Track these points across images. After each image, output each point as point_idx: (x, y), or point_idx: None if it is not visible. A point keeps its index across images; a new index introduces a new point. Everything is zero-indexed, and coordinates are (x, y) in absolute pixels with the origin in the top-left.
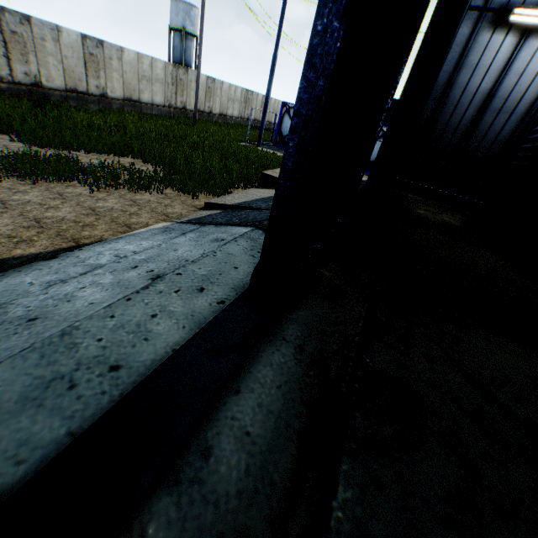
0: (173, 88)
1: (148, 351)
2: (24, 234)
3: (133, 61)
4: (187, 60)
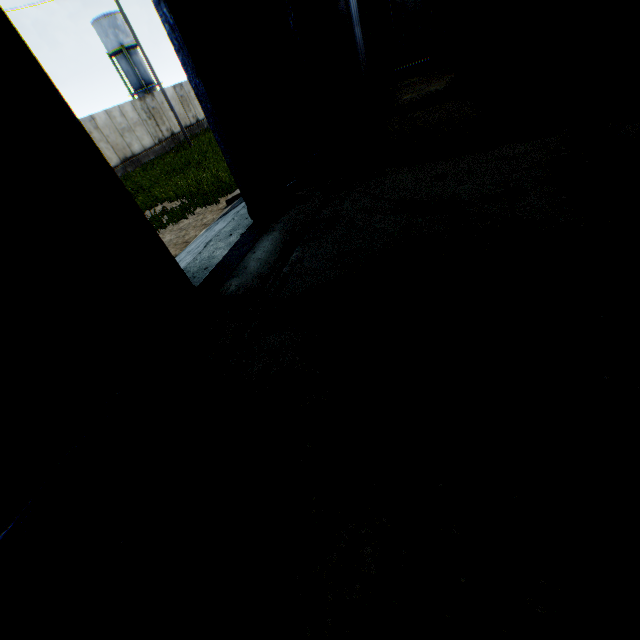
0: (152, 122)
1: (216, 260)
2: None
3: (107, 122)
4: (144, 78)
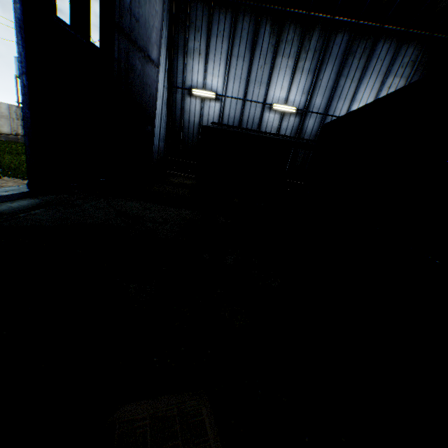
0: (19, 122)
1: None
2: None
3: None
4: None
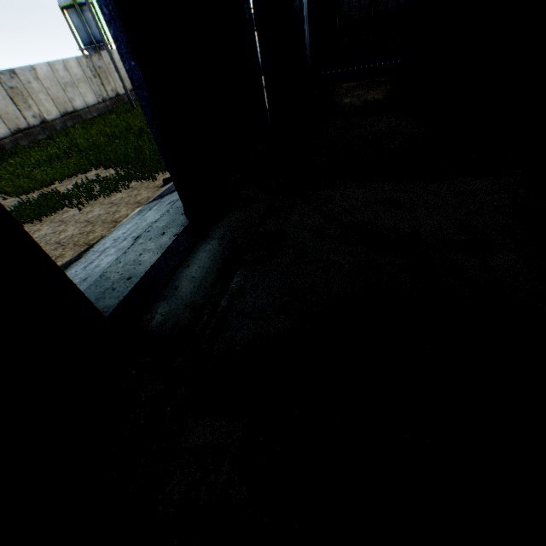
0: (97, 80)
1: (142, 268)
2: (56, 253)
3: (49, 74)
4: (95, 36)
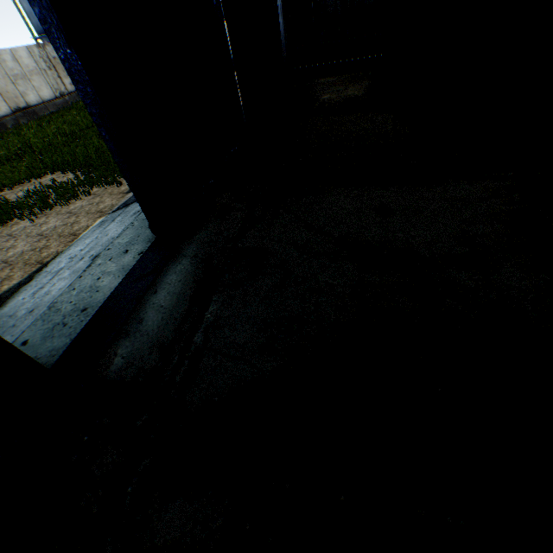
0: (53, 73)
1: (101, 296)
2: (3, 275)
3: None
4: None
